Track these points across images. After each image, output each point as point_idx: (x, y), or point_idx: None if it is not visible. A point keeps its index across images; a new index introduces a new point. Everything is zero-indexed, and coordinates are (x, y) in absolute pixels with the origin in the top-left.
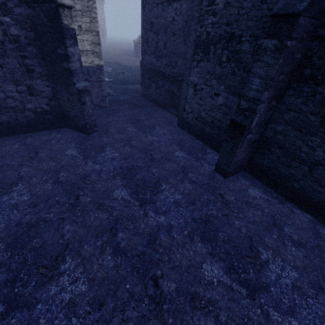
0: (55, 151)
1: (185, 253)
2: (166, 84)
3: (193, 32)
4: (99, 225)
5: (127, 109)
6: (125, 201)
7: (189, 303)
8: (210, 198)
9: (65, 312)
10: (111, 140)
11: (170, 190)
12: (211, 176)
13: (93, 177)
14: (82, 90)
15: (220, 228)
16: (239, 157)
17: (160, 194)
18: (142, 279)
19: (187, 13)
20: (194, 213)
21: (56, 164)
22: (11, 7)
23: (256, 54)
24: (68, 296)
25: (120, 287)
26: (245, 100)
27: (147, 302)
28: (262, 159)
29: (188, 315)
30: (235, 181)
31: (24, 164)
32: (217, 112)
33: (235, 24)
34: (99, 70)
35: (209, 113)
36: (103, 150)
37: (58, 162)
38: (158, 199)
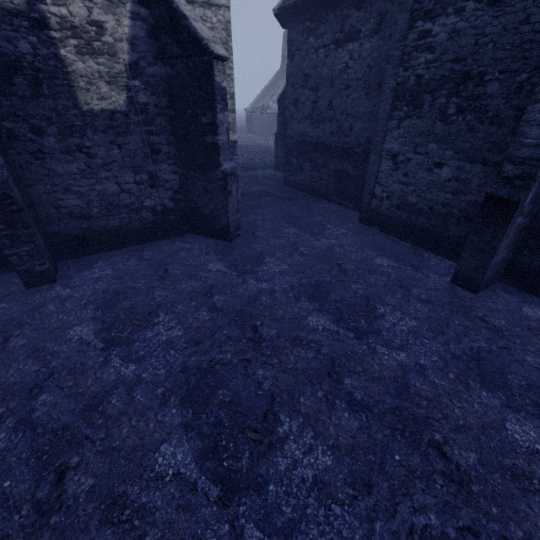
0: (191, 266)
1: (465, 406)
2: (331, 161)
3: (390, 79)
4: (308, 368)
5: (271, 204)
6: (331, 333)
7: (512, 484)
8: (465, 324)
9: (316, 496)
10: (267, 248)
11: (394, 314)
12: (450, 291)
13: (266, 301)
14: (229, 174)
15: (505, 368)
16: (499, 255)
17: (381, 320)
18: (415, 447)
19: (372, 55)
20: (449, 346)
21: (201, 284)
22: (143, 67)
23: (514, 97)
24: (310, 473)
25: (386, 459)
26: (513, 163)
27: (440, 481)
28: (537, 258)
29: (521, 502)
30: (493, 296)
31: (154, 286)
32: (440, 193)
33: (472, 58)
34: (231, 148)
35: (424, 195)
36: (262, 262)
37: (203, 282)
38: (381, 327)
